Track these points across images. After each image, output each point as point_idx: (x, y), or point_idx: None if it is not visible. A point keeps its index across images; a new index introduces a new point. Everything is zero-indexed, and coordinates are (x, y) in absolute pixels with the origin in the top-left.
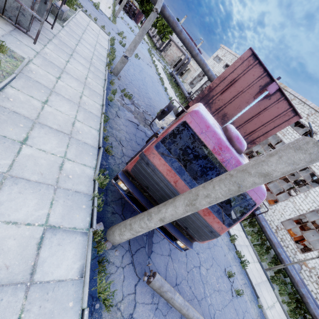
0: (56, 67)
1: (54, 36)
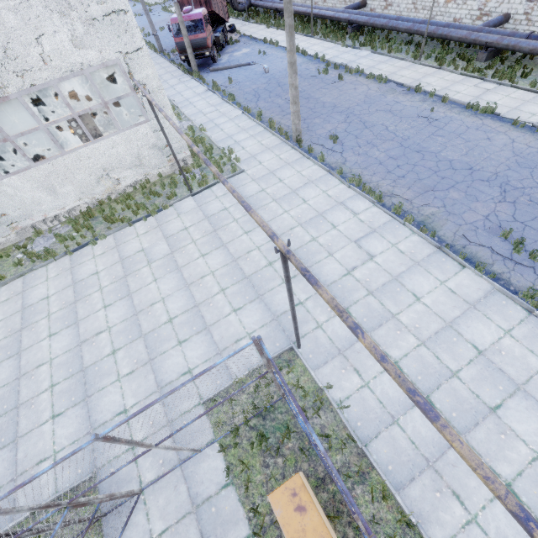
0: None
1: None
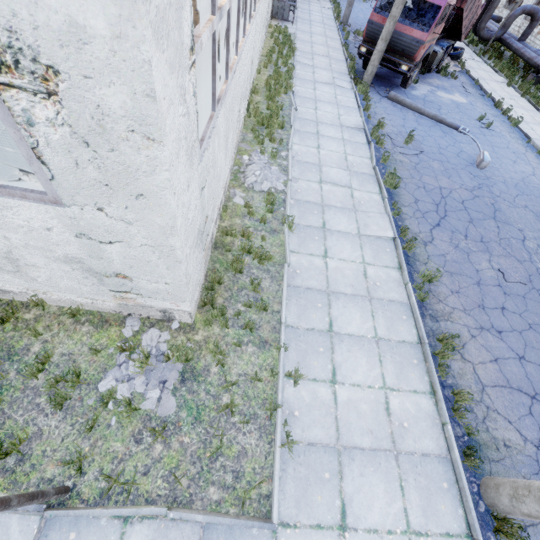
0: (307, 33)
1: (296, 18)
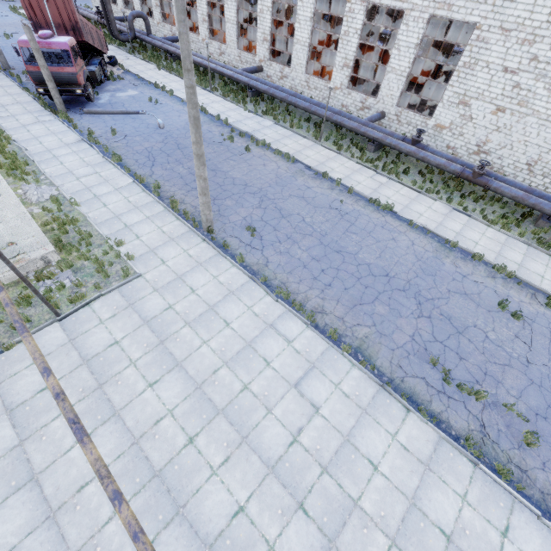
0: None
1: None
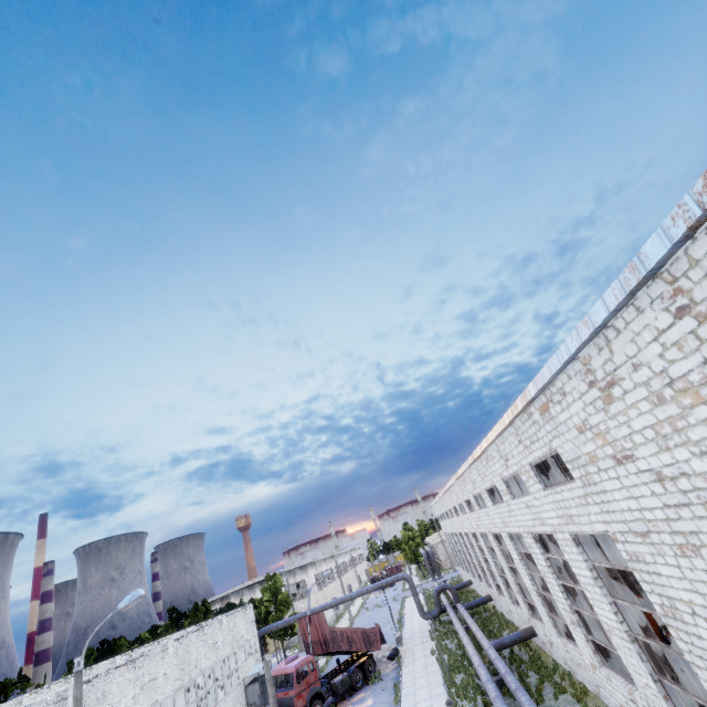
0: None
1: None
